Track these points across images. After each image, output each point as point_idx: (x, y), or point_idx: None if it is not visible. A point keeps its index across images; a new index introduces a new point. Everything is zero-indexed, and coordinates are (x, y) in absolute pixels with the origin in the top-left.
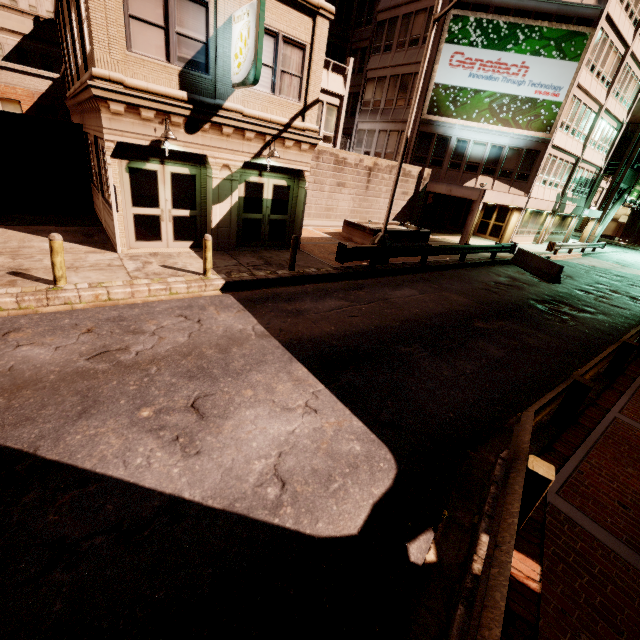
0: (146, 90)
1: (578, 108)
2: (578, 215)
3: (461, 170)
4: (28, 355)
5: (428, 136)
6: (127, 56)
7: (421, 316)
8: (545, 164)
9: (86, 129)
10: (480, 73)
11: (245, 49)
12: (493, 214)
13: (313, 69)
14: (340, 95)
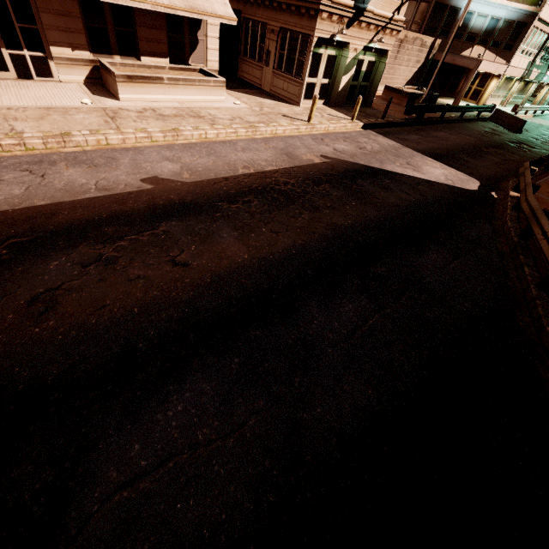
0: (338, 3)
1: None
2: (538, 81)
3: (462, 40)
4: (340, 147)
5: (442, 7)
6: None
7: (457, 145)
8: (528, 35)
9: (255, 17)
10: None
11: None
12: (476, 80)
13: None
14: None
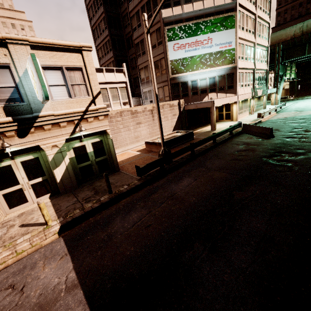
0: None
1: (243, 48)
2: (265, 94)
3: (198, 94)
4: None
5: (176, 84)
6: None
7: (197, 204)
8: (239, 77)
9: None
10: (190, 49)
11: (35, 83)
12: (223, 109)
13: (90, 77)
14: (124, 81)
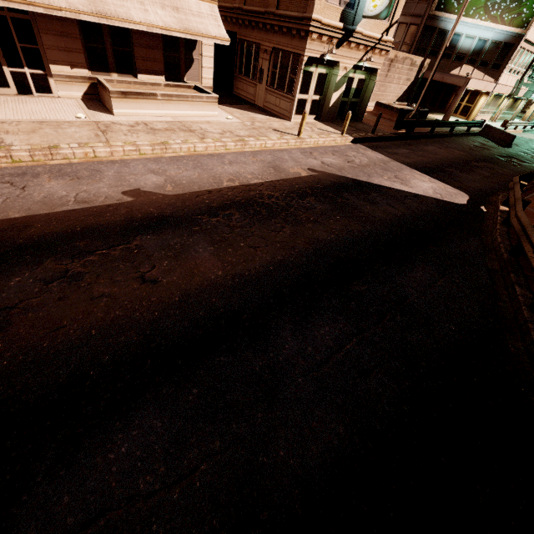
0: (328, 25)
1: None
2: (527, 98)
3: (451, 60)
4: (329, 160)
5: (431, 30)
6: (324, 5)
7: (447, 158)
8: (515, 55)
9: (250, 38)
10: None
11: None
12: (466, 97)
13: None
14: None
